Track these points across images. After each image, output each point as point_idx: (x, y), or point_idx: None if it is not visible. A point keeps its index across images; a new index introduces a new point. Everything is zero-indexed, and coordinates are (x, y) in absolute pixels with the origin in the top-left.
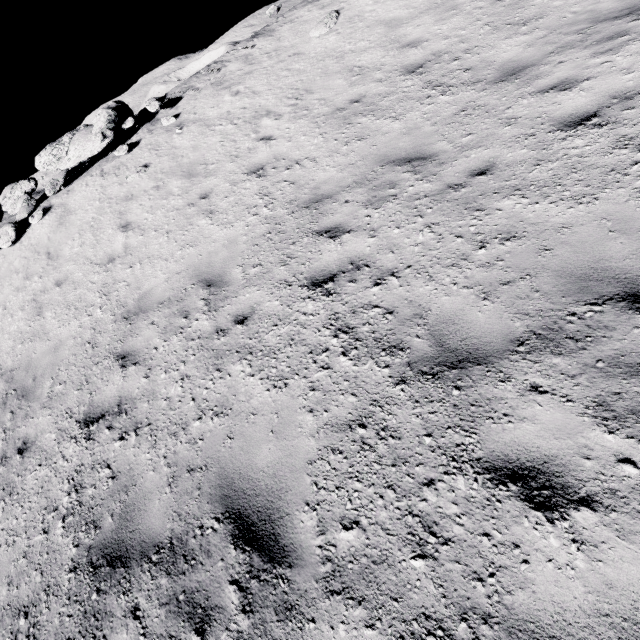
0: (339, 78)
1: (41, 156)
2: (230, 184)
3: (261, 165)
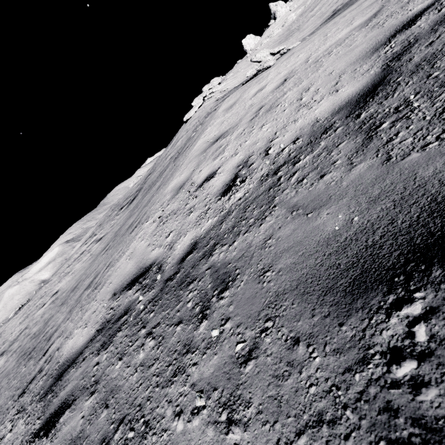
0: None
1: (205, 87)
2: None
3: None
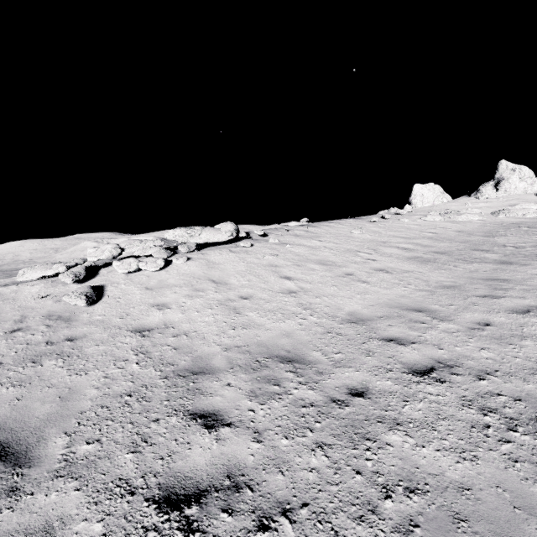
0: (394, 248)
1: (176, 230)
2: (366, 272)
3: (382, 269)
